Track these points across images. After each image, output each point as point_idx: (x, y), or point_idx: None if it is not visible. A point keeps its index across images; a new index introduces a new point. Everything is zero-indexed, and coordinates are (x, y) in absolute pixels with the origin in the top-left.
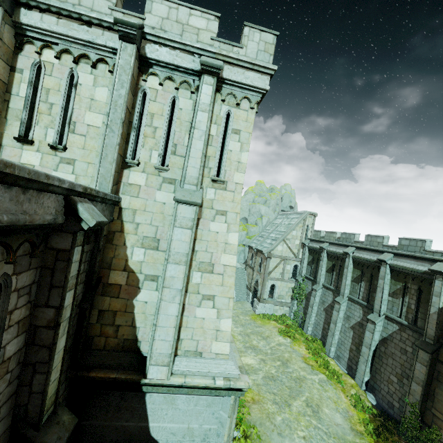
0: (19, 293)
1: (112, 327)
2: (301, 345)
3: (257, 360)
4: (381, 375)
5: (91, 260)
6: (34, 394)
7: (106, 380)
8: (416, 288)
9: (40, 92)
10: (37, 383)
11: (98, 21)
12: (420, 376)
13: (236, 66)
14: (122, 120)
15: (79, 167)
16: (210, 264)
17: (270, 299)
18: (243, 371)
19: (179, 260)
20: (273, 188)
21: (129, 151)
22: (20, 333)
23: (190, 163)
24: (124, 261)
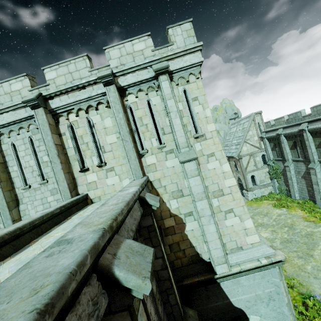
0: None
1: (180, 251)
2: (296, 210)
3: (269, 232)
4: None
5: None
6: (173, 306)
7: (194, 283)
8: None
9: (78, 140)
10: (171, 300)
11: (87, 83)
12: None
13: (175, 58)
14: (129, 132)
15: (118, 170)
16: (219, 190)
17: (255, 186)
18: (274, 248)
19: (201, 197)
20: (215, 108)
21: (138, 146)
22: (153, 278)
23: (177, 135)
24: (168, 211)
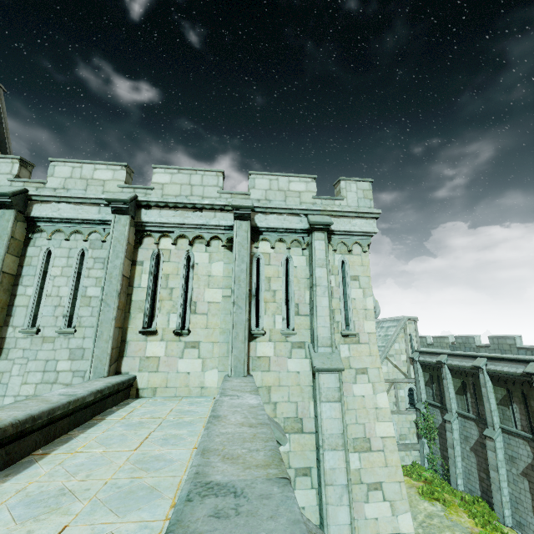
0: None
1: None
2: (459, 512)
3: None
4: None
5: None
6: None
7: None
8: None
9: (160, 279)
10: None
11: (210, 205)
12: None
13: (341, 217)
14: (248, 294)
15: (205, 349)
16: (365, 439)
17: None
18: None
19: (335, 444)
20: None
21: (252, 321)
22: None
23: (319, 323)
24: None
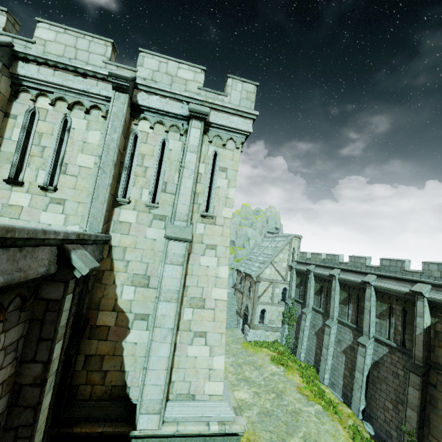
0: (6, 350)
1: (99, 373)
2: (295, 374)
3: (250, 393)
4: (376, 402)
5: (79, 302)
6: None
7: (92, 435)
8: (400, 309)
9: (33, 136)
10: None
11: (93, 73)
12: (414, 401)
13: (221, 112)
14: (114, 162)
15: (70, 207)
16: (201, 299)
17: (261, 324)
18: (238, 412)
19: (170, 297)
20: (258, 211)
21: (120, 190)
22: (3, 394)
23: (180, 201)
24: (113, 300)
